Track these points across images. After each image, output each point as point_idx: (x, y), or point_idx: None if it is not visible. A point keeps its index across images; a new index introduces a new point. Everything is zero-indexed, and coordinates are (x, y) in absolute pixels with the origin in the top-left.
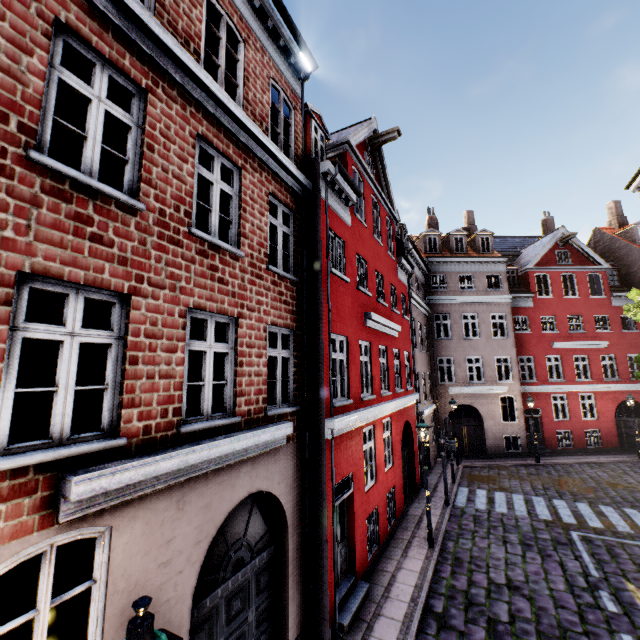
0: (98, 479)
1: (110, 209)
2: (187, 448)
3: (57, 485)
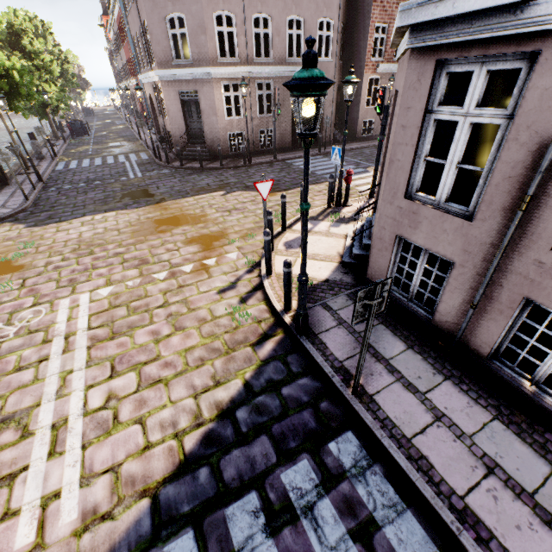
0: (382, 66)
1: (388, 1)
2: (394, 64)
3: (376, 66)
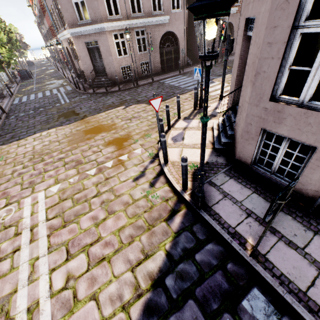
0: None
1: None
2: None
3: None
